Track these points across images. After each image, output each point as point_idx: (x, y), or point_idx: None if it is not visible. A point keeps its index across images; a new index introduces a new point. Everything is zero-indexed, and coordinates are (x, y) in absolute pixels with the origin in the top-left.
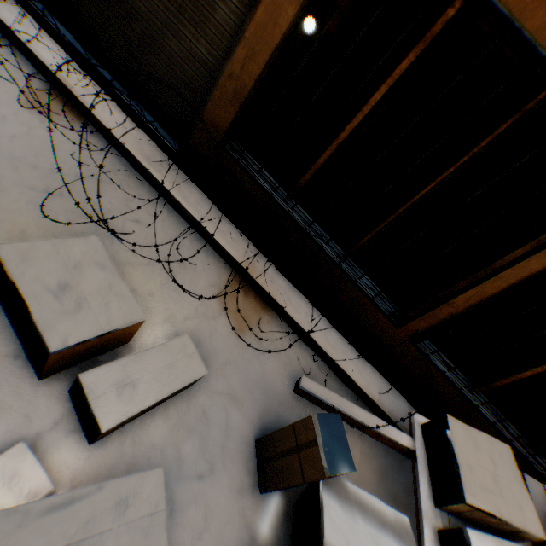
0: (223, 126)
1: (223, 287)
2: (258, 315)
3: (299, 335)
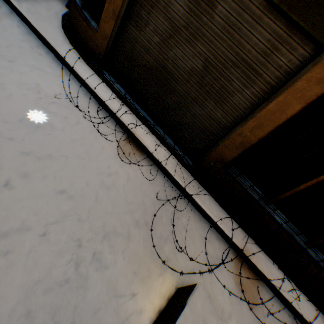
0: (228, 158)
1: (233, 267)
2: (255, 286)
3: (278, 296)
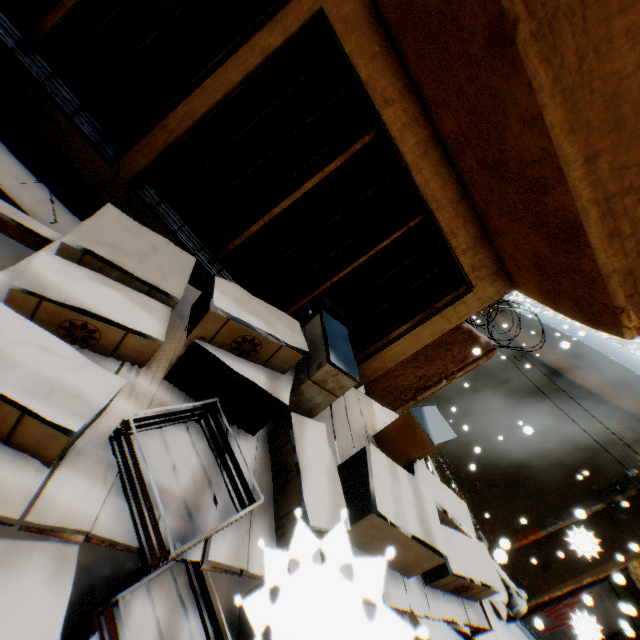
0: None
1: None
2: None
3: None
